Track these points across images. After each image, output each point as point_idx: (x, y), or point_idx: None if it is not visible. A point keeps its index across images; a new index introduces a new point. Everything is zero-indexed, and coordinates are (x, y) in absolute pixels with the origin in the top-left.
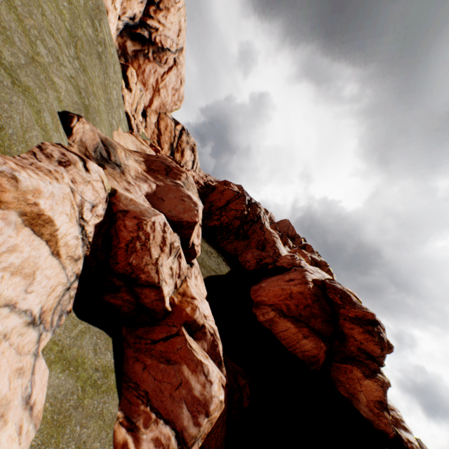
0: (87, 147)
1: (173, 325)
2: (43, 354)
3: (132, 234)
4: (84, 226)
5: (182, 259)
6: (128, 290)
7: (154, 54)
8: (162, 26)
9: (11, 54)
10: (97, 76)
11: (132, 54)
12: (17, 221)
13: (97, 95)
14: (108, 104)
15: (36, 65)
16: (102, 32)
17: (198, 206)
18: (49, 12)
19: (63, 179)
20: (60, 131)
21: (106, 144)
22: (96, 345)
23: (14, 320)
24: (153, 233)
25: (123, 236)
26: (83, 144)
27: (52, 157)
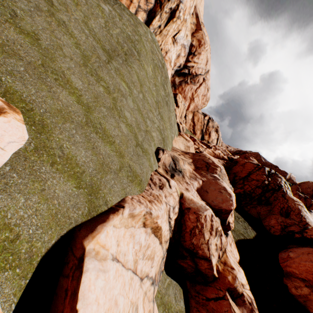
0: (165, 165)
1: (219, 289)
2: (155, 300)
3: (193, 224)
4: (170, 221)
5: (222, 236)
6: (190, 258)
7: (191, 79)
8: (196, 63)
9: (140, 136)
10: (166, 116)
11: (178, 83)
12: (150, 231)
13: (166, 127)
14: (170, 126)
15: (147, 133)
16: (167, 89)
17: (232, 196)
18: (149, 100)
19: (162, 199)
20: (155, 162)
21: (174, 159)
22: (175, 294)
23: (147, 283)
24: (205, 222)
25: (188, 225)
26: (164, 164)
27: (156, 184)
